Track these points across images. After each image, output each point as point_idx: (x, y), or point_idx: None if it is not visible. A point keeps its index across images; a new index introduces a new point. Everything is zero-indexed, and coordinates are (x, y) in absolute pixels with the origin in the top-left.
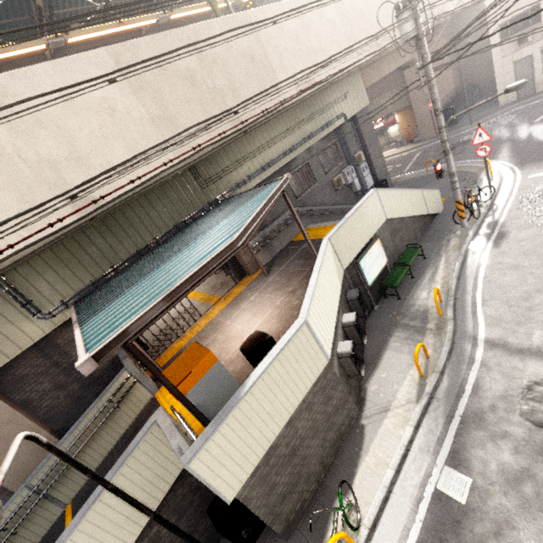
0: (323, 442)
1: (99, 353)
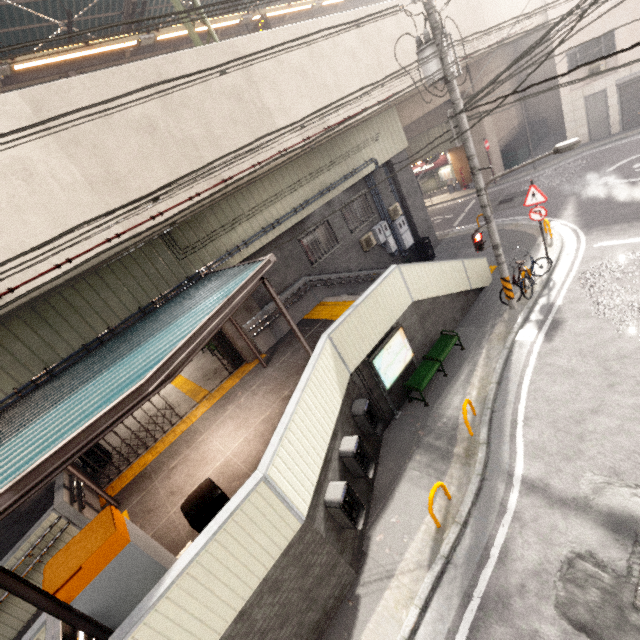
0: (298, 628)
1: None
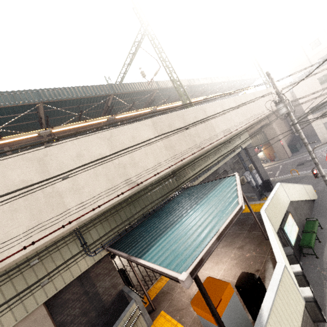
0: None
1: (190, 272)
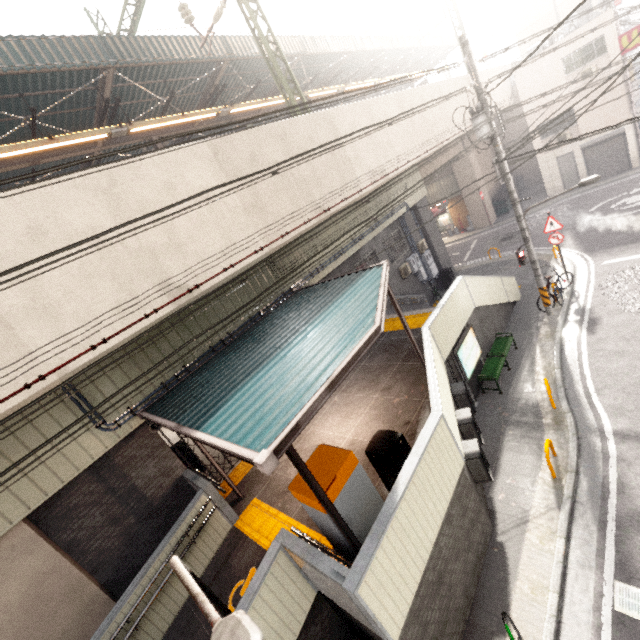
0: (464, 566)
1: (276, 448)
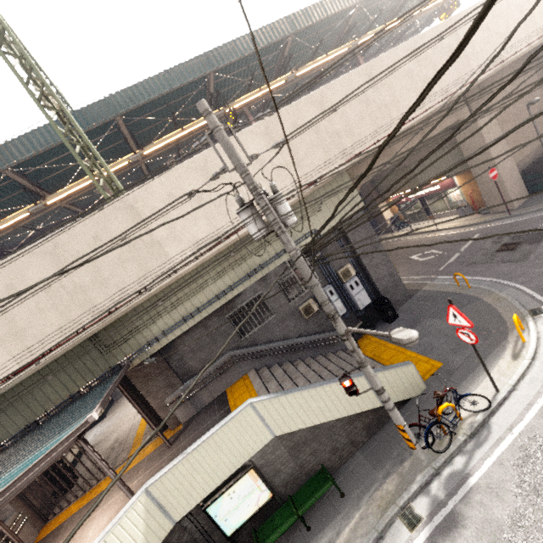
0: None
1: None
